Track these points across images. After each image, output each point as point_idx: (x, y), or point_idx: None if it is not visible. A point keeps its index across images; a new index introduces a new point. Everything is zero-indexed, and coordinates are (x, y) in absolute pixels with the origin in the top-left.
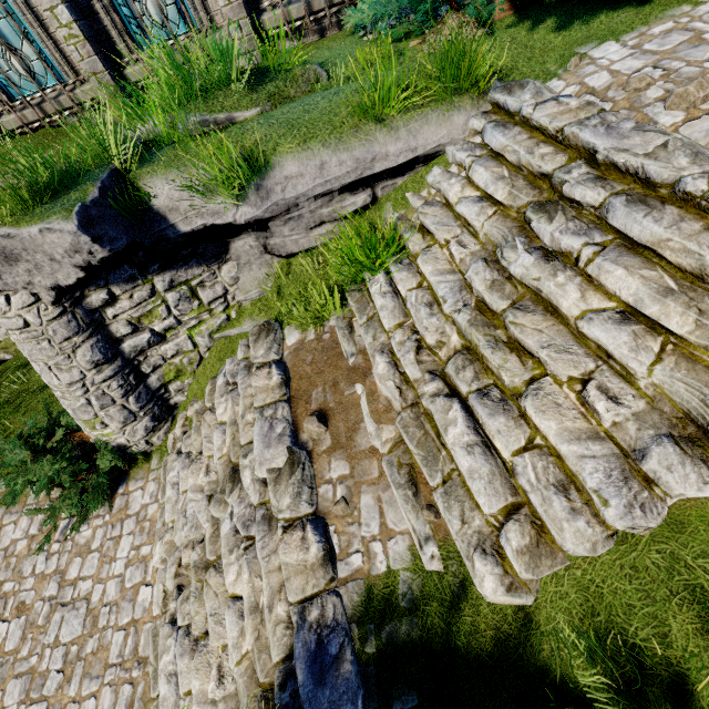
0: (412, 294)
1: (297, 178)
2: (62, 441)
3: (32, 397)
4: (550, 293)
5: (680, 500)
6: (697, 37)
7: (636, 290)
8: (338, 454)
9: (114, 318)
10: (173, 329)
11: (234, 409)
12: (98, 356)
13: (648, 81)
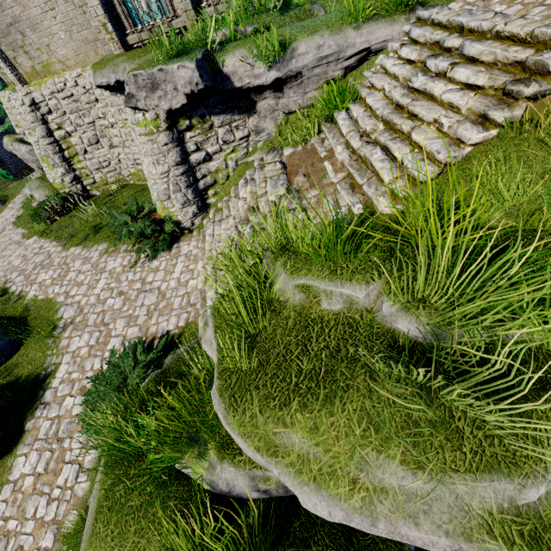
0: (361, 114)
1: (305, 55)
2: (145, 217)
3: (117, 209)
4: (430, 88)
5: (471, 150)
6: None
7: (467, 74)
8: (313, 189)
9: (189, 139)
10: (217, 154)
11: (251, 188)
12: (178, 159)
13: None
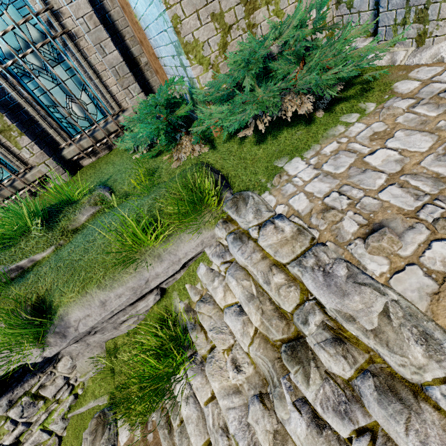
0: (208, 411)
1: (85, 317)
2: None
3: None
4: None
5: None
6: (360, 159)
7: None
8: None
9: None
10: (25, 431)
11: None
12: None
13: (340, 216)
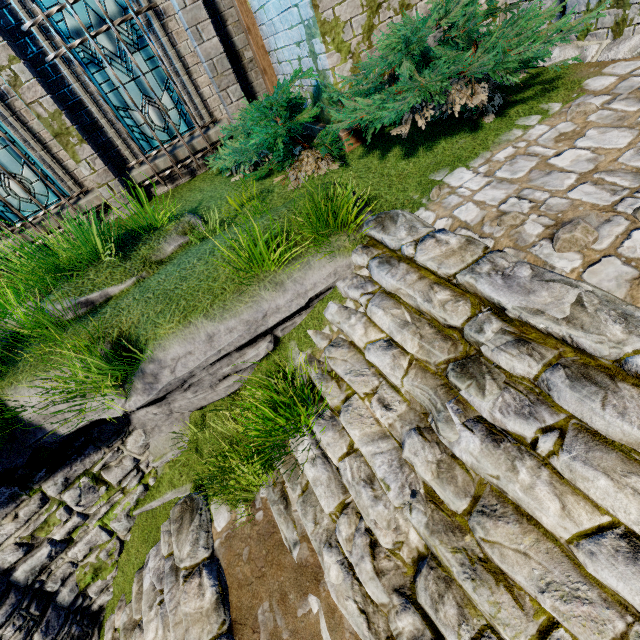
0: (345, 465)
1: (185, 356)
2: None
3: None
4: (518, 498)
5: None
6: (544, 162)
7: (639, 518)
8: None
9: None
10: (80, 526)
11: (166, 638)
12: None
13: (522, 218)
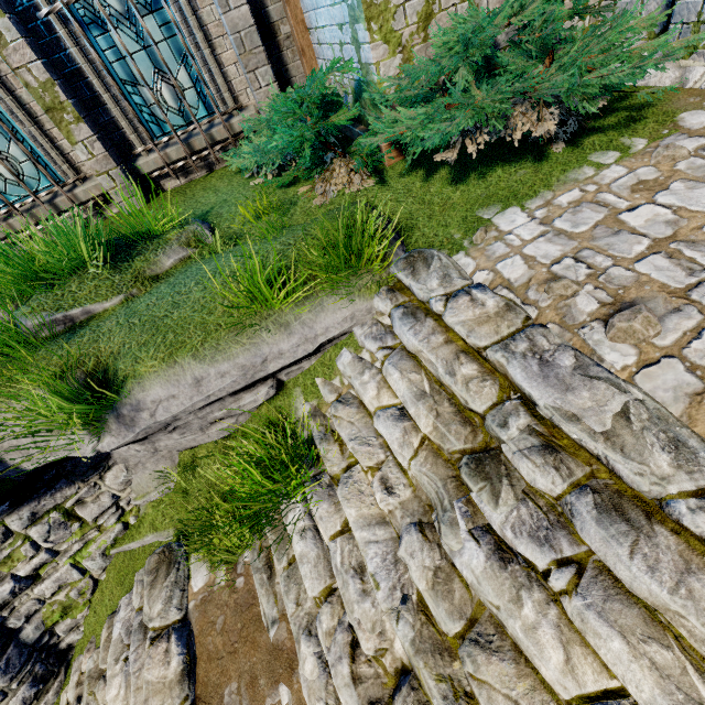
0: (336, 547)
1: (168, 399)
2: None
3: None
4: (517, 637)
5: None
6: (613, 216)
7: (652, 700)
8: None
9: None
10: (48, 562)
11: (127, 700)
12: None
13: (575, 288)
